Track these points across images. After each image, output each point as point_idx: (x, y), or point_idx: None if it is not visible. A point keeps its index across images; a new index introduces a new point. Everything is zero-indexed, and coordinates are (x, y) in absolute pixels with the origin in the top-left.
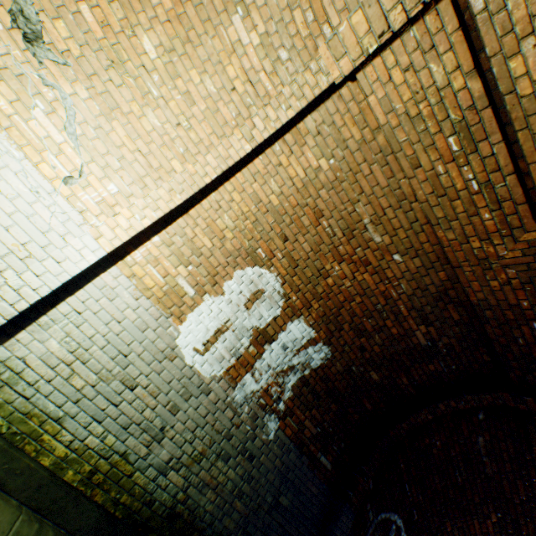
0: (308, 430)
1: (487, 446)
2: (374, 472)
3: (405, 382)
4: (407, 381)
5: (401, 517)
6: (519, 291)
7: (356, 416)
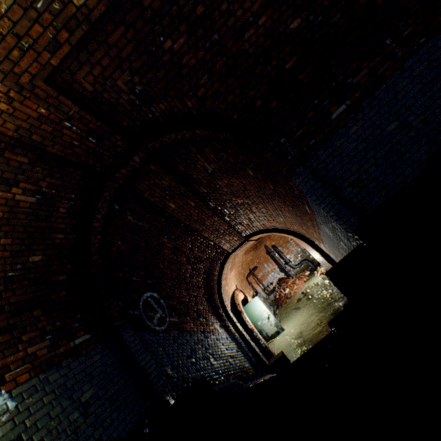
0: (41, 350)
1: (135, 217)
2: (113, 297)
3: (63, 236)
4: (63, 234)
5: (147, 291)
6: (27, 101)
7: (64, 293)
